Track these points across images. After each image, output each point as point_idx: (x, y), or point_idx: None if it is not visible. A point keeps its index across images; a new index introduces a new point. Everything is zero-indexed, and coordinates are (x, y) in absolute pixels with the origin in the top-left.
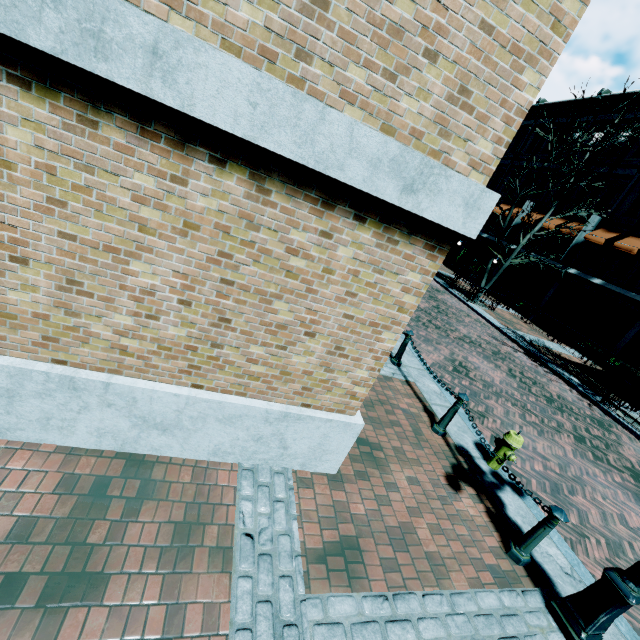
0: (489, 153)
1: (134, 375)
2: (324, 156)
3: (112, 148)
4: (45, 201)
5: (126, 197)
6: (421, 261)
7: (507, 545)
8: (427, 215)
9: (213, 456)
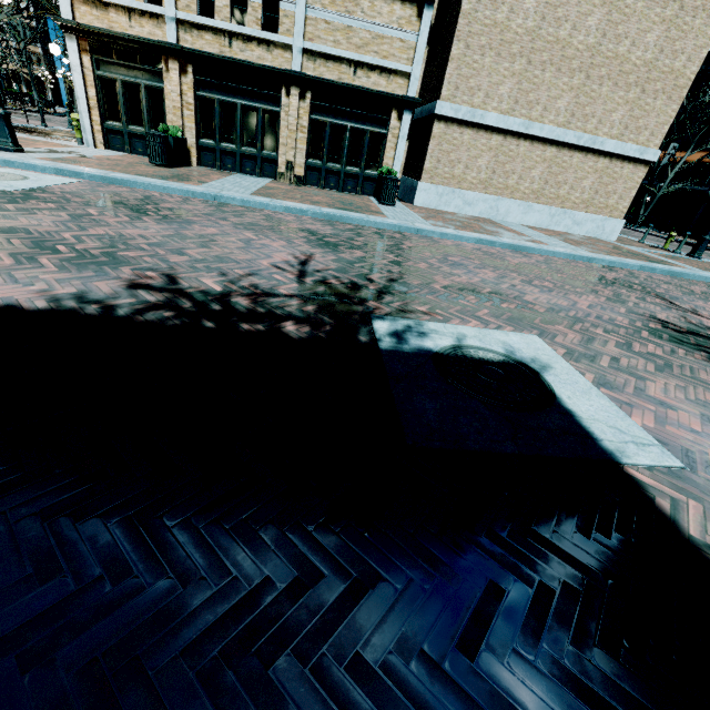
0: (658, 143)
1: (574, 210)
2: (625, 152)
3: (588, 159)
4: (574, 171)
5: (587, 168)
6: (642, 170)
7: (673, 251)
8: (645, 159)
9: (586, 234)
